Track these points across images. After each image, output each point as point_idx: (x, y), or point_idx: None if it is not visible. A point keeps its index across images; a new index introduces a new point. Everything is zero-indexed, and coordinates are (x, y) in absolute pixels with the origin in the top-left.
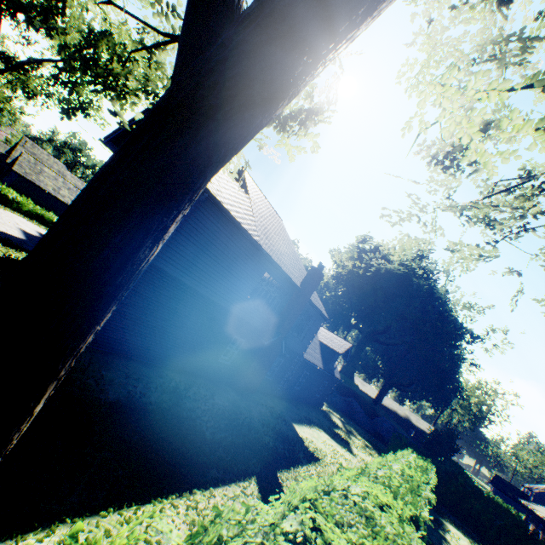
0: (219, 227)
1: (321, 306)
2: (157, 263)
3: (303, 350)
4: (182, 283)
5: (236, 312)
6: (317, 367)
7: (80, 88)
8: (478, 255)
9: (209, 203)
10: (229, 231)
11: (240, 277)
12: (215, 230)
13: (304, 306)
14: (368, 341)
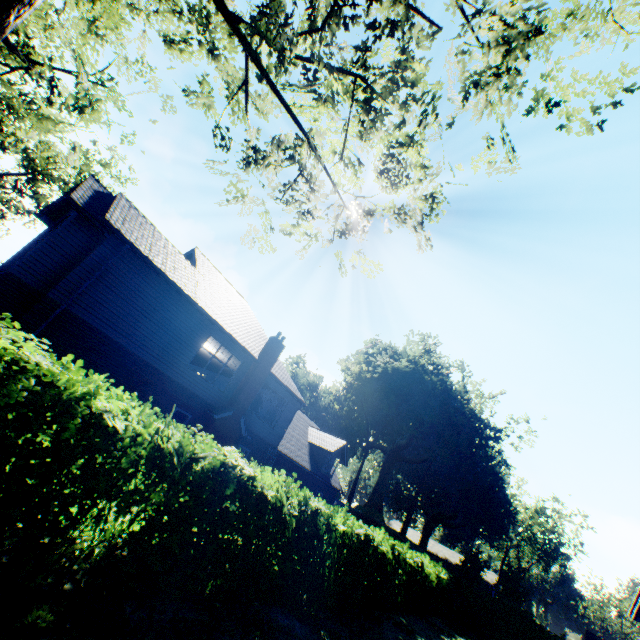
0: (147, 281)
1: (294, 388)
2: (73, 309)
3: (277, 441)
4: (104, 335)
5: (176, 378)
6: (300, 465)
7: (41, 196)
8: (305, 233)
9: (135, 257)
10: (160, 286)
11: (178, 337)
12: (143, 283)
13: (265, 379)
14: (393, 462)
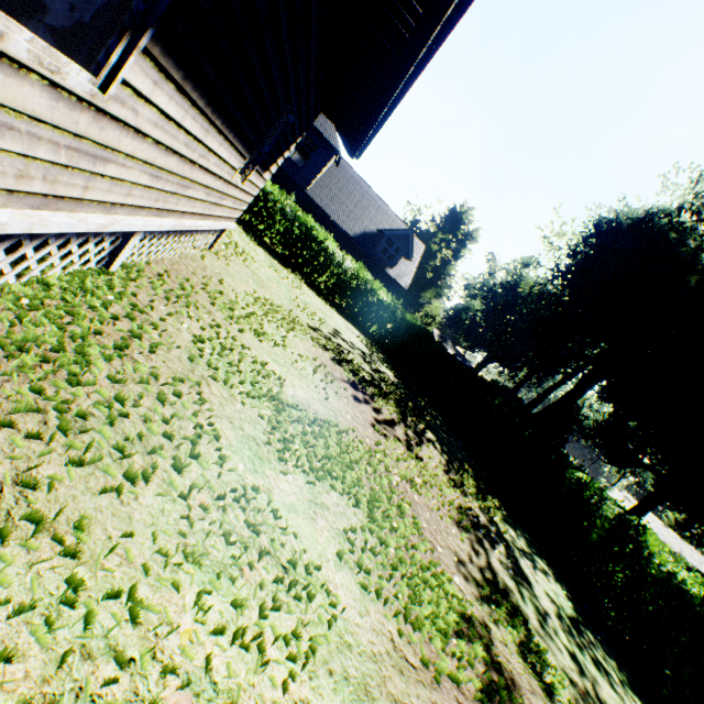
0: None
1: (330, 136)
2: None
3: (307, 186)
4: None
5: None
6: (332, 221)
7: None
8: None
9: None
10: None
11: None
12: None
13: None
14: (597, 376)
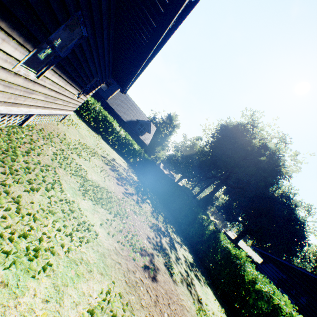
0: None
1: None
2: None
3: (107, 98)
4: None
5: None
6: (117, 114)
7: None
8: None
9: None
10: None
11: None
12: None
13: None
14: (222, 184)
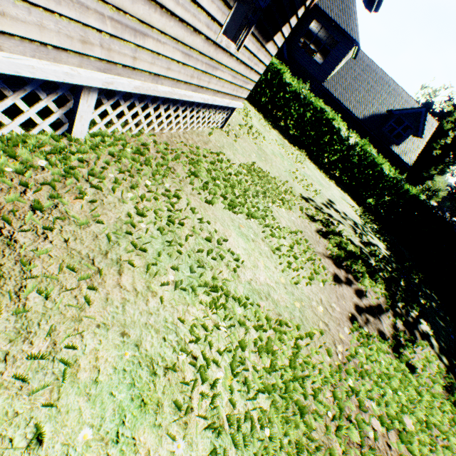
0: None
1: (350, 30)
2: None
3: (324, 79)
4: None
5: None
6: (343, 107)
7: None
8: None
9: None
10: None
11: None
12: None
13: (307, 11)
14: None
